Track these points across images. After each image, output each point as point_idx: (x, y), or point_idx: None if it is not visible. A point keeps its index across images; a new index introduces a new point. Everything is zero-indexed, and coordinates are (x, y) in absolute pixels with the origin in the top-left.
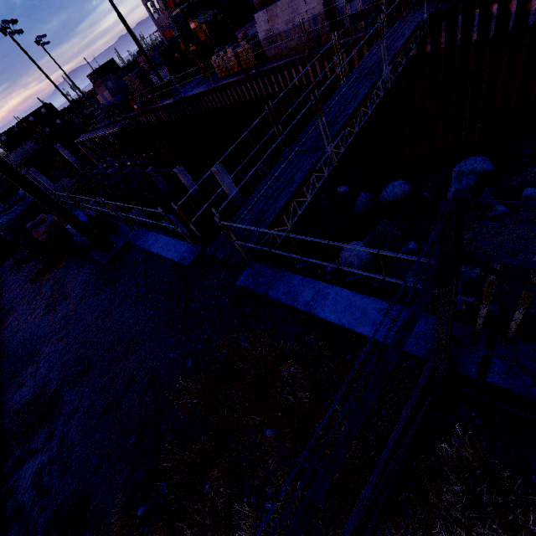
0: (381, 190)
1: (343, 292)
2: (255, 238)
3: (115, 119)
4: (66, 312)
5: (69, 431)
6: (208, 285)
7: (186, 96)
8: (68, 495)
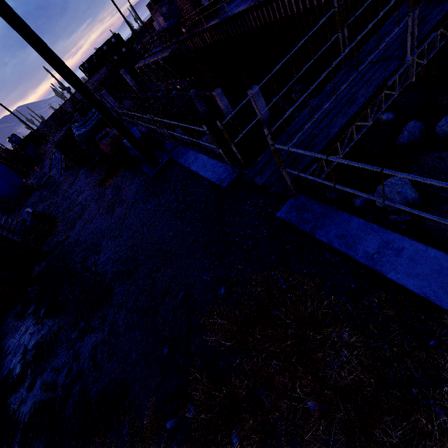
0: (437, 119)
1: (429, 252)
2: (301, 166)
3: (166, 44)
4: (121, 215)
5: (117, 321)
6: (244, 211)
7: (231, 15)
8: (113, 377)
